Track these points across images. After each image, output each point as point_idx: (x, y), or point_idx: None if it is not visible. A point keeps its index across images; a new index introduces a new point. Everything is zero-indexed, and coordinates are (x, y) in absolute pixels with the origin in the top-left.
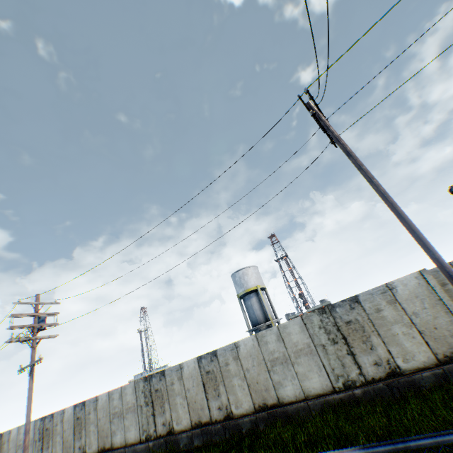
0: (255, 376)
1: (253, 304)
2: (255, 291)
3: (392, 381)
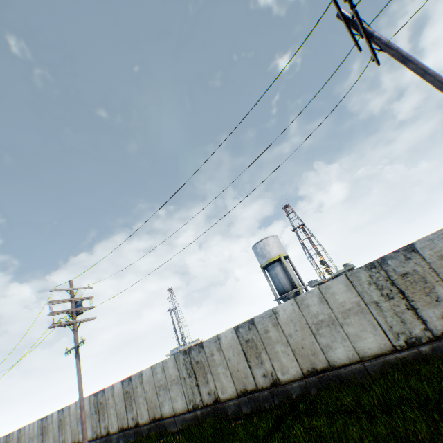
0: (299, 341)
1: (278, 273)
2: (278, 260)
3: None
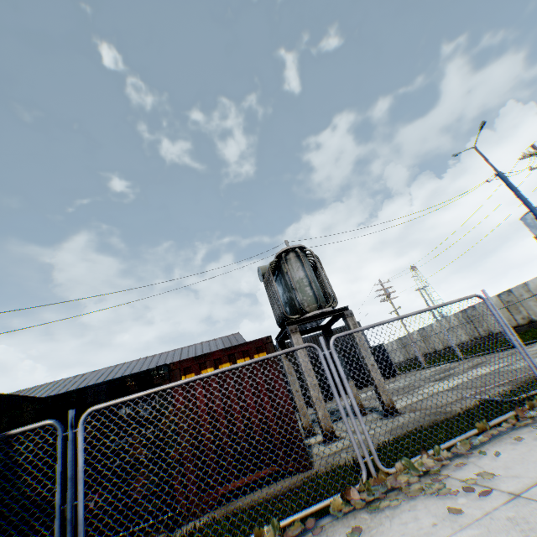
0: None
1: None
2: None
3: None
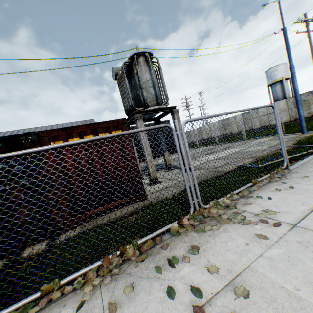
0: (262, 118)
1: (277, 89)
2: (279, 81)
3: (311, 118)
